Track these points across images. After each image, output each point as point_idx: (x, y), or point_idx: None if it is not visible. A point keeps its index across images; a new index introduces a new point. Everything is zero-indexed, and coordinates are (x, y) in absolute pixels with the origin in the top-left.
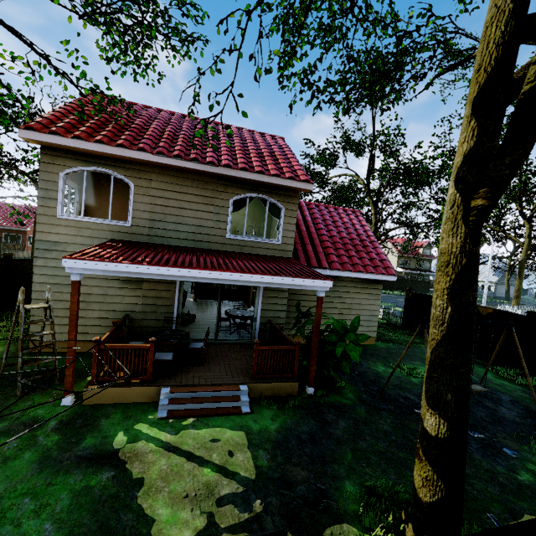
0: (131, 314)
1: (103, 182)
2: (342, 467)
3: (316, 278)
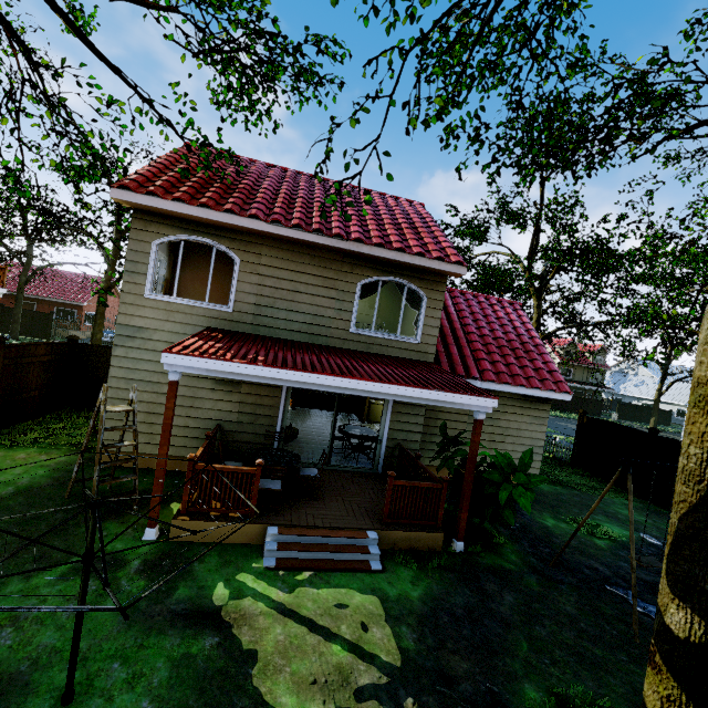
0: (224, 424)
1: (195, 253)
2: (516, 662)
3: (476, 394)
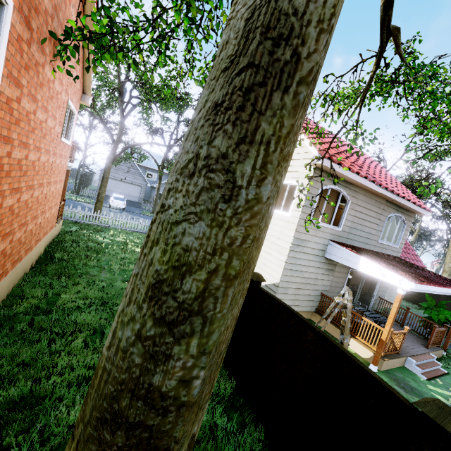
0: (323, 292)
1: None
2: None
3: None
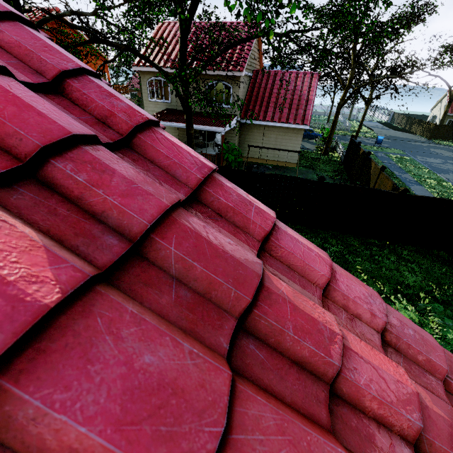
0: None
1: None
2: None
3: (217, 127)
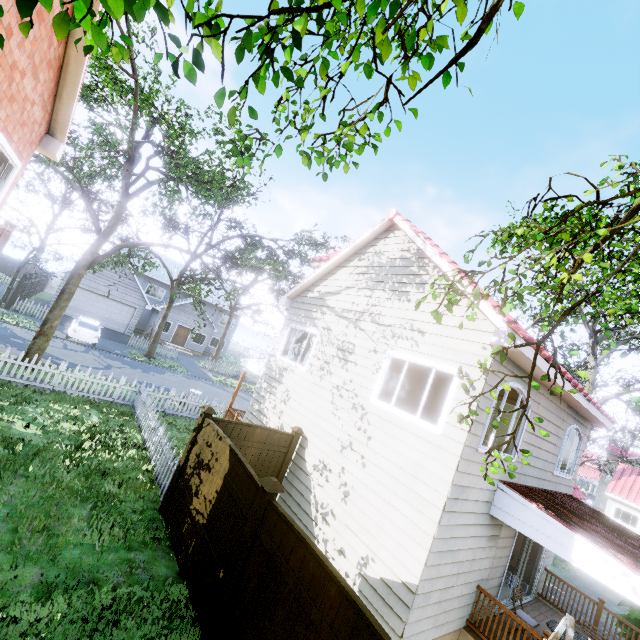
0: (480, 583)
1: None
2: None
3: None
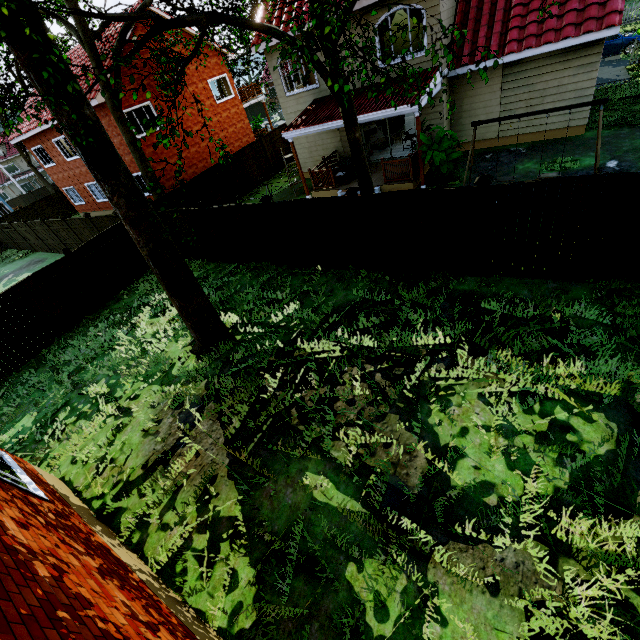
0: (338, 150)
1: None
2: None
3: (404, 104)
